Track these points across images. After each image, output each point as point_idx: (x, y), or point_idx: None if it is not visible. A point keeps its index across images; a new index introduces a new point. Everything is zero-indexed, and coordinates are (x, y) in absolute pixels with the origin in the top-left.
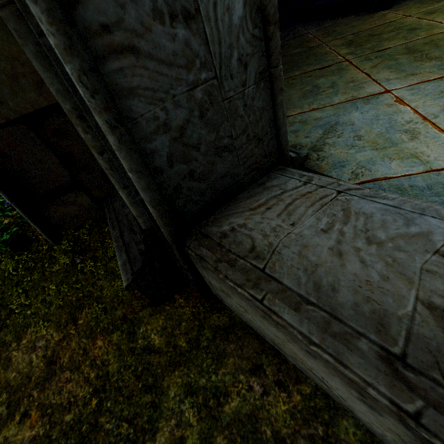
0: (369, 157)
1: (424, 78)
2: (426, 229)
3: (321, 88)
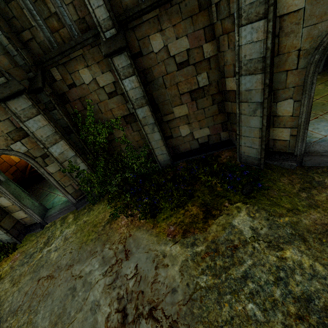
0: (309, 139)
1: None
2: None
3: None
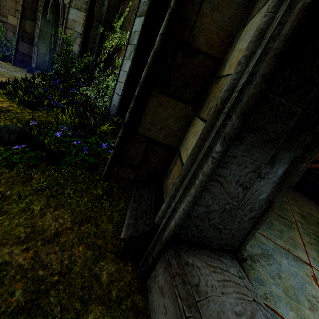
0: (279, 294)
1: None
2: None
3: (274, 227)
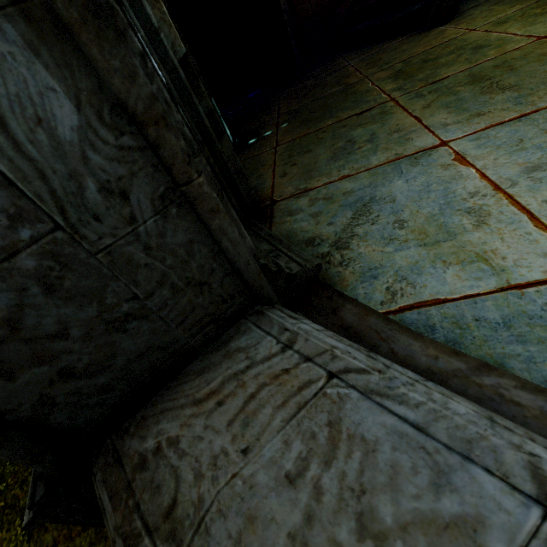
0: (413, 260)
1: (494, 119)
2: (472, 508)
3: (357, 143)
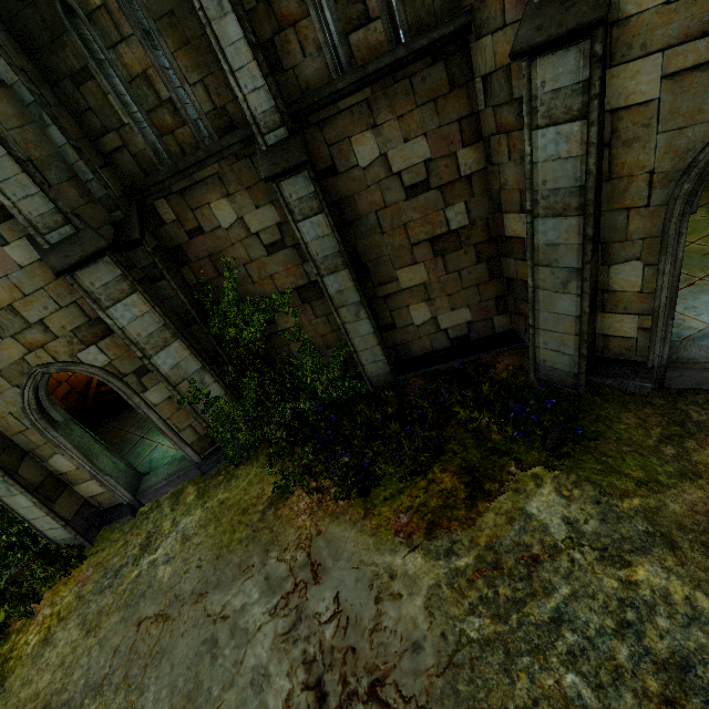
0: (676, 331)
1: None
2: None
3: None
